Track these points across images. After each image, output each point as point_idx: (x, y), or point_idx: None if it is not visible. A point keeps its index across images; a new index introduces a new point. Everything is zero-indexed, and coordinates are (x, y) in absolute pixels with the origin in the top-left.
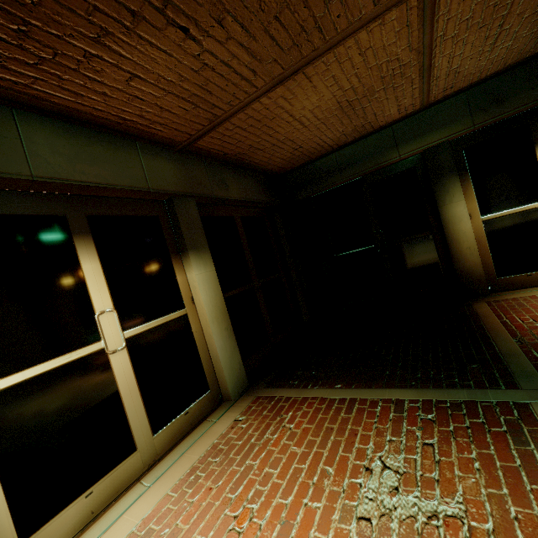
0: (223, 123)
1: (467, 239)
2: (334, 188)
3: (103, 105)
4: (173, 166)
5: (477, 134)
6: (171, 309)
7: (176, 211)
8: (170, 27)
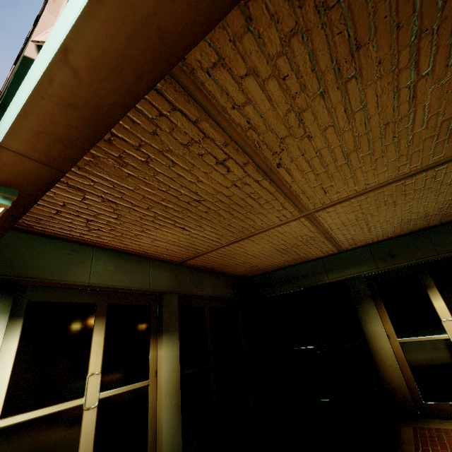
0: (203, 255)
1: (388, 356)
2: (283, 293)
3: (138, 248)
4: (169, 274)
5: (382, 274)
6: (138, 379)
7: (162, 303)
8: (176, 227)
